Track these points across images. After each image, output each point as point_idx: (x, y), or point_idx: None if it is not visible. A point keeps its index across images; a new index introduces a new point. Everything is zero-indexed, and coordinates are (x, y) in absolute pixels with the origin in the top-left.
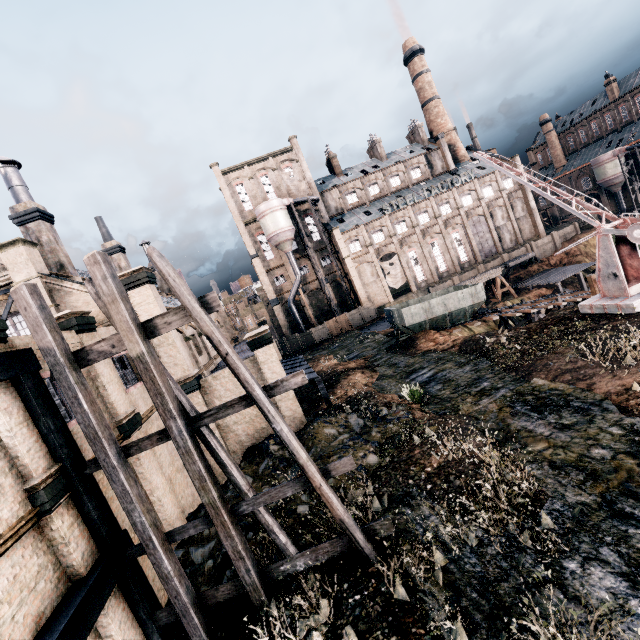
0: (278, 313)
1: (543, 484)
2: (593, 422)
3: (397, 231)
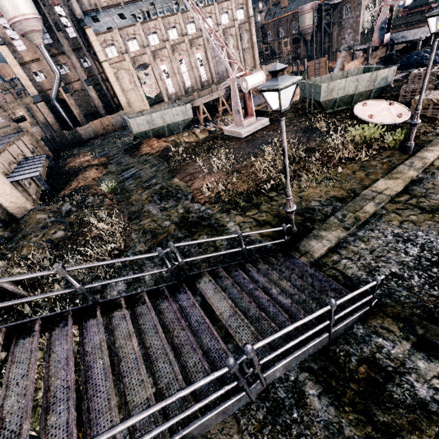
0: (44, 110)
1: (132, 242)
2: (177, 206)
3: (150, 42)
